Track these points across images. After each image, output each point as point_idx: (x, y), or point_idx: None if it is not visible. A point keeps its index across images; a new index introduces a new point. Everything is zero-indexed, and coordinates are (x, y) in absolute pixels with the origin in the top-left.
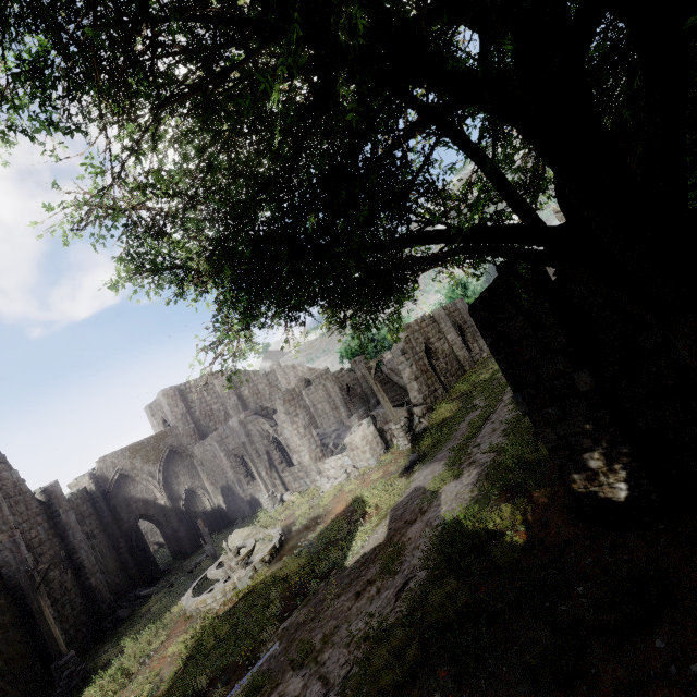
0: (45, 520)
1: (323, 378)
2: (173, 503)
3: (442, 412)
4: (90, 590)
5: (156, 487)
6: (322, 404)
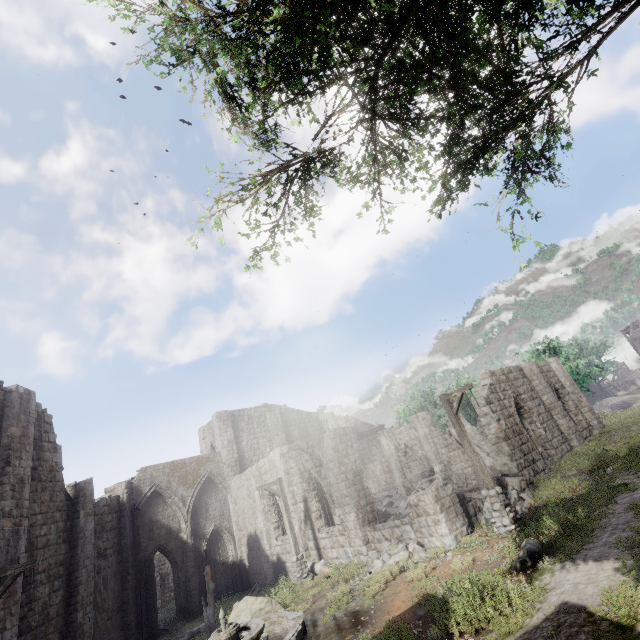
0: (63, 518)
1: (378, 432)
2: (195, 541)
3: (556, 489)
4: (73, 628)
5: (183, 516)
6: (374, 463)
